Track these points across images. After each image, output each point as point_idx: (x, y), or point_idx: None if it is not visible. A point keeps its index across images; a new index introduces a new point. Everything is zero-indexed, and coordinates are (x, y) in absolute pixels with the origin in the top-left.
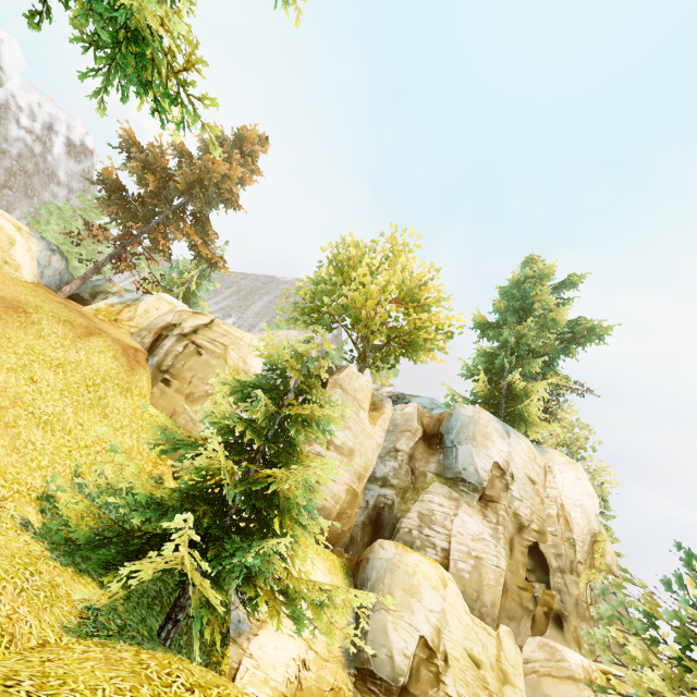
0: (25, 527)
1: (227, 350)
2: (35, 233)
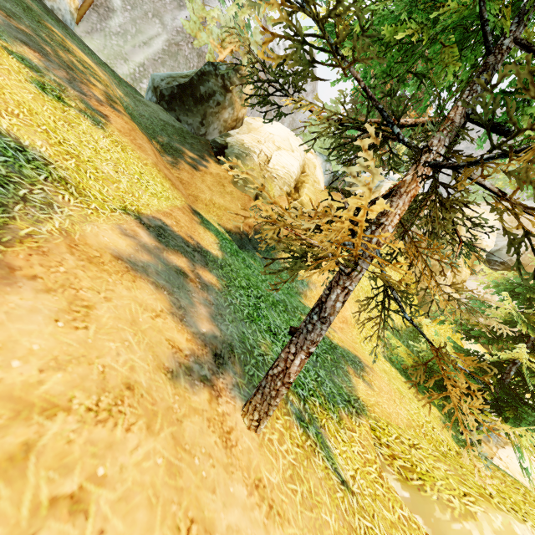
0: (385, 359)
1: (460, 228)
2: (317, 152)
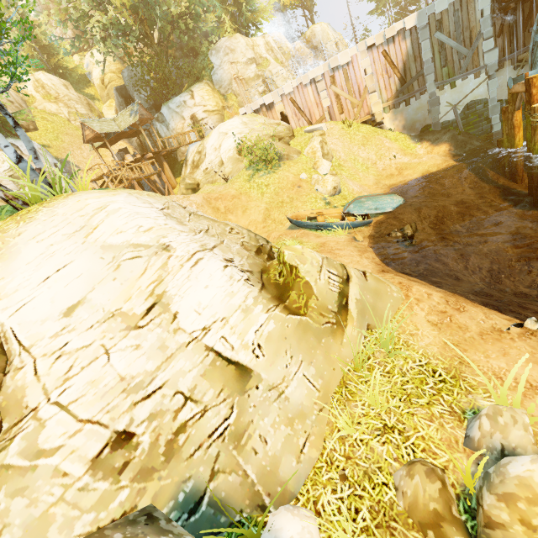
0: None
1: None
2: None
